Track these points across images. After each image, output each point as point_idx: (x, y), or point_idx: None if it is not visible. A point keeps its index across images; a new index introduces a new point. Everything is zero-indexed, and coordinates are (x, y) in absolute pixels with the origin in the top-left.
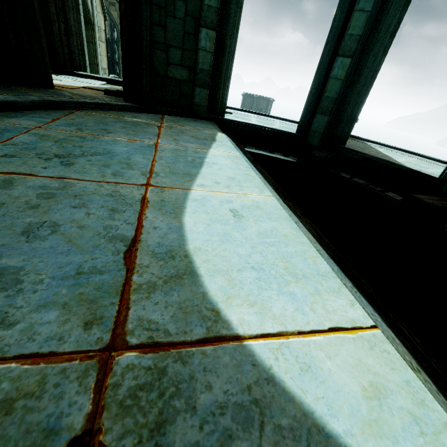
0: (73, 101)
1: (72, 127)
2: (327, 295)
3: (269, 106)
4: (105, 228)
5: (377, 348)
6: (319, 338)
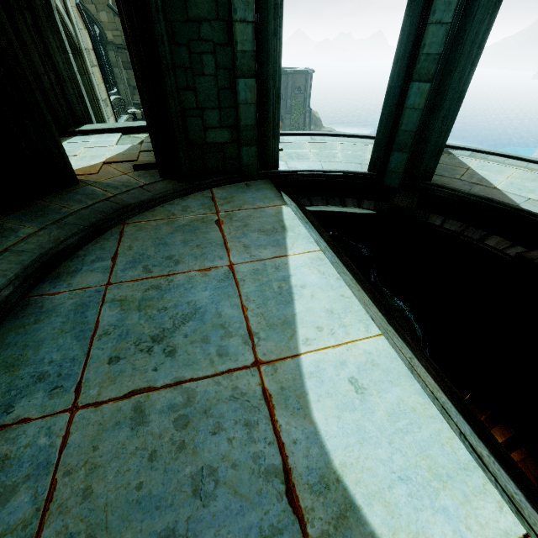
0: (117, 213)
1: (138, 267)
2: (476, 501)
3: (309, 81)
4: (254, 459)
5: None
6: None
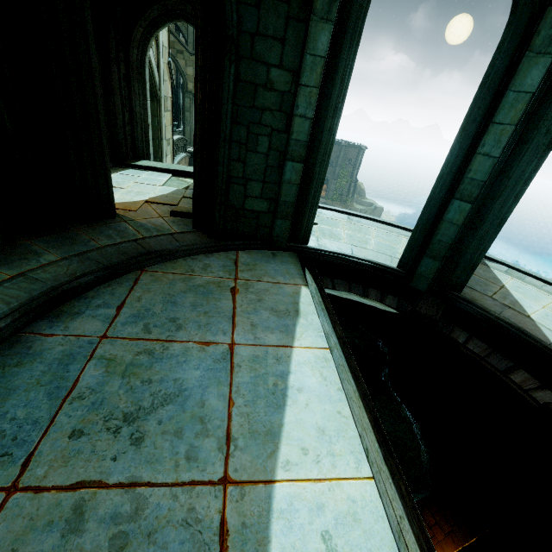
0: (139, 259)
1: (139, 324)
2: None
3: (361, 155)
4: None
5: None
6: None
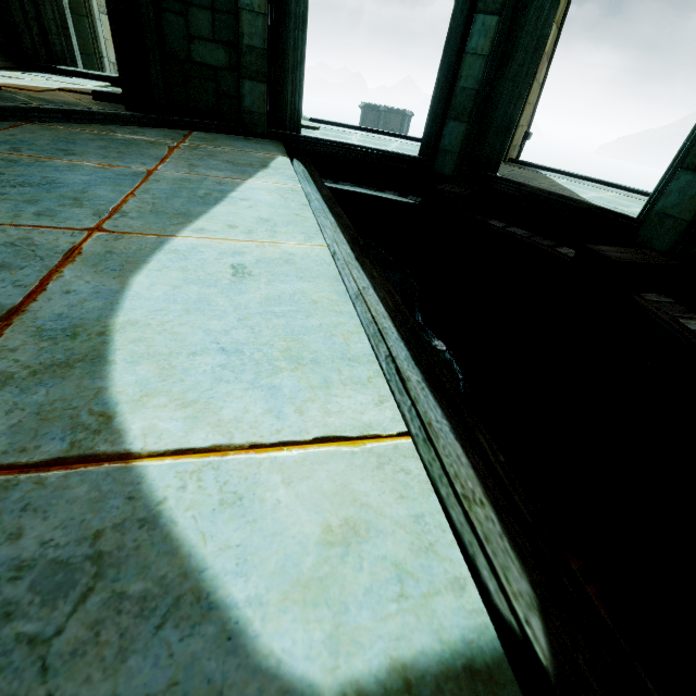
0: (21, 107)
1: (3, 146)
2: (342, 389)
3: (406, 125)
4: None
5: (390, 466)
6: (287, 453)
